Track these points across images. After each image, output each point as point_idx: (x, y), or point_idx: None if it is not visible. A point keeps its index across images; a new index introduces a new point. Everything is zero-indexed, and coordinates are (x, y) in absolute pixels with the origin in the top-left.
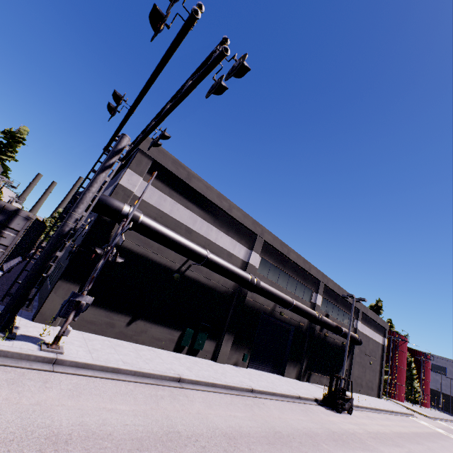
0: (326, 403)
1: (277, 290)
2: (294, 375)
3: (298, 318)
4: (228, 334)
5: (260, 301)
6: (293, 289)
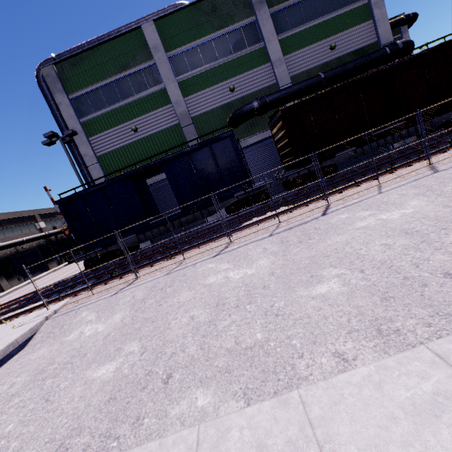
0: (70, 263)
1: (8, 241)
2: (56, 265)
3: (37, 242)
4: (0, 278)
5: (4, 252)
6: (20, 232)
